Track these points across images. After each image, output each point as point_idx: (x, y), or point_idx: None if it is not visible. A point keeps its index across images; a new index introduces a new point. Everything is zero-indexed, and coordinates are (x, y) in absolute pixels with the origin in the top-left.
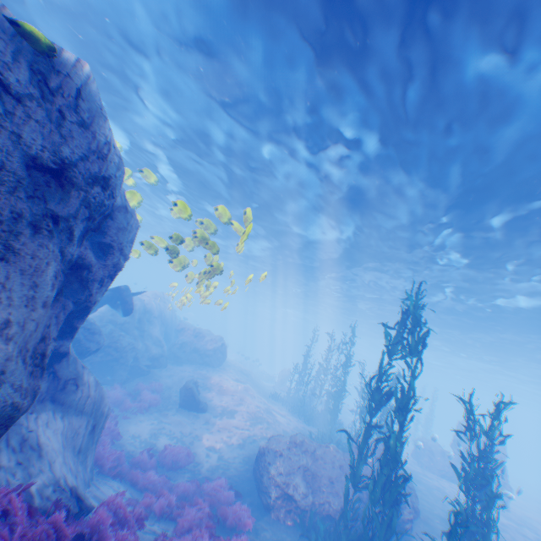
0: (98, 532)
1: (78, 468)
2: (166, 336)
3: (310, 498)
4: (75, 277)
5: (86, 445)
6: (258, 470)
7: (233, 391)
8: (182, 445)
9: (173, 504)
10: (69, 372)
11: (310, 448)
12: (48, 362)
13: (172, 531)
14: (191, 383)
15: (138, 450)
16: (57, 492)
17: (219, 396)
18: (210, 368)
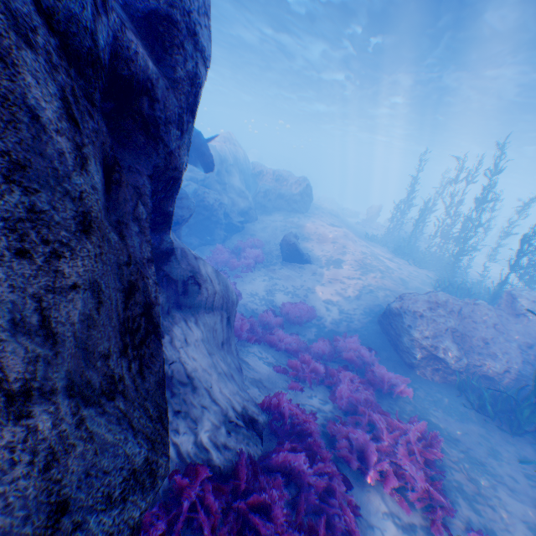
0: (292, 469)
1: (228, 364)
2: (246, 186)
3: (464, 361)
4: (132, 122)
5: (225, 335)
6: (389, 327)
7: (333, 241)
8: (300, 302)
9: (320, 372)
10: (182, 270)
11: (455, 308)
12: (157, 311)
13: (331, 403)
14: (292, 238)
15: (259, 307)
16: (231, 435)
17: (319, 246)
18: (301, 217)
